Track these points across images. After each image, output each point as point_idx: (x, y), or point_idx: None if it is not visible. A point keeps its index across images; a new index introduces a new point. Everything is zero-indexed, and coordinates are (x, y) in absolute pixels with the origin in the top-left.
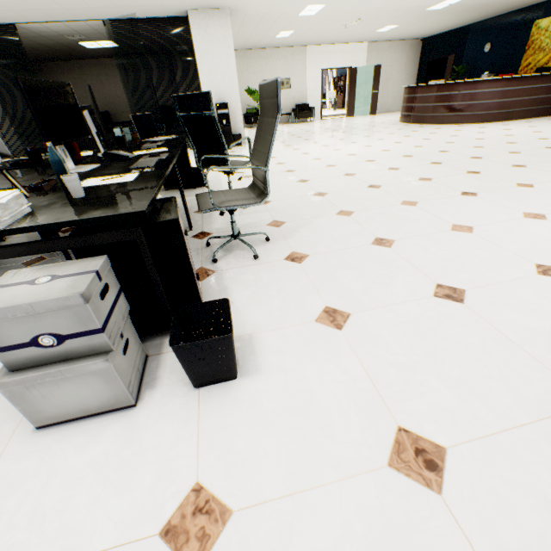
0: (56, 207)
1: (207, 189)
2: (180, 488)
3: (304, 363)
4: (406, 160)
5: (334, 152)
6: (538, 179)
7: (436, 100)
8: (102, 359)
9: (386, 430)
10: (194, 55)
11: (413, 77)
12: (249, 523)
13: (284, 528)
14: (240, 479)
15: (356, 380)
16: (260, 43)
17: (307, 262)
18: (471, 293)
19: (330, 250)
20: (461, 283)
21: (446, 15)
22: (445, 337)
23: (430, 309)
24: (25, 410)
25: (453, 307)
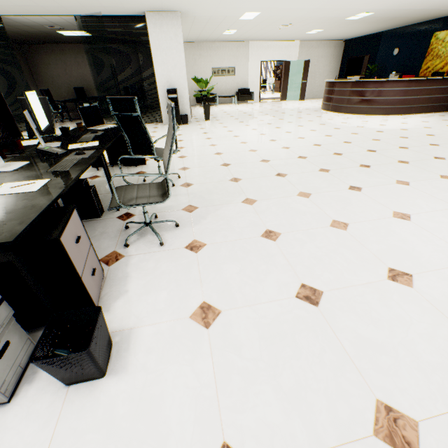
0: None
1: (145, 168)
2: None
3: (166, 364)
4: (315, 149)
5: (259, 137)
6: (415, 177)
7: (350, 94)
8: None
9: (213, 445)
10: None
11: (336, 70)
12: None
13: None
14: None
15: (204, 386)
16: (210, 38)
17: (203, 251)
18: (327, 295)
19: (225, 240)
20: (322, 284)
21: (362, 24)
22: (292, 343)
23: (288, 311)
24: None
25: (308, 310)
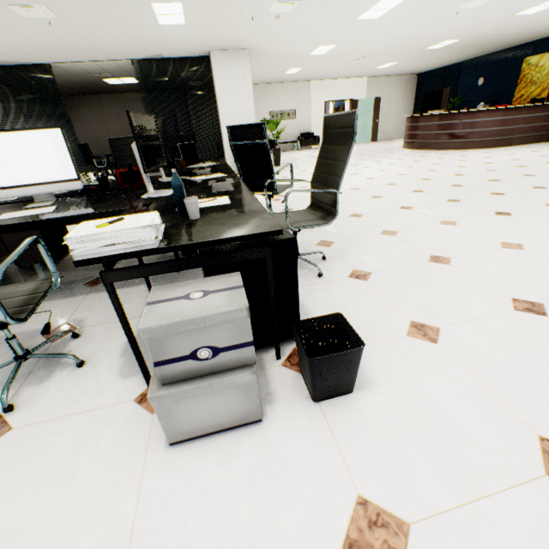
0: (185, 228)
1: None
2: (344, 502)
3: (414, 376)
4: (426, 183)
5: (352, 177)
6: None
7: (439, 128)
8: (249, 372)
9: (528, 439)
10: (206, 90)
11: (410, 107)
12: (431, 536)
13: (469, 539)
14: (402, 492)
15: (475, 391)
16: (269, 79)
17: (373, 279)
18: None
19: (390, 267)
20: (536, 297)
21: (442, 54)
22: (545, 349)
23: (516, 322)
24: (166, 425)
25: (538, 320)
